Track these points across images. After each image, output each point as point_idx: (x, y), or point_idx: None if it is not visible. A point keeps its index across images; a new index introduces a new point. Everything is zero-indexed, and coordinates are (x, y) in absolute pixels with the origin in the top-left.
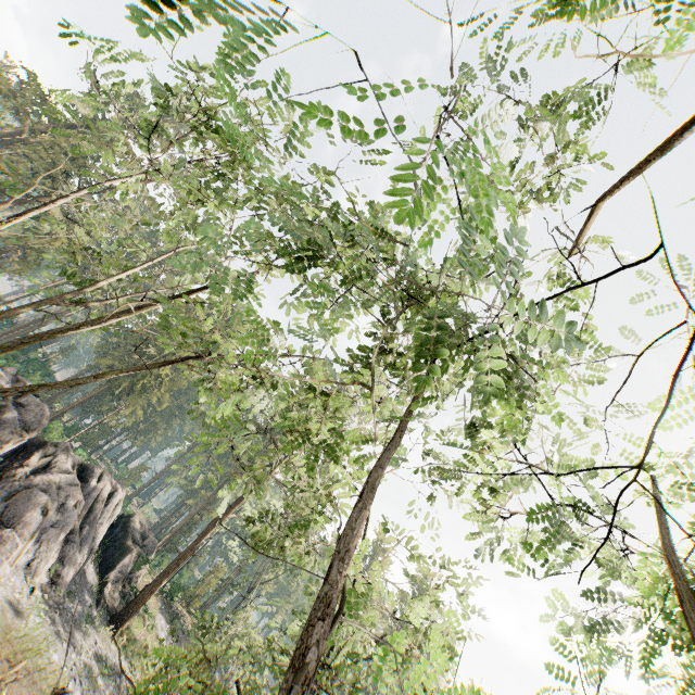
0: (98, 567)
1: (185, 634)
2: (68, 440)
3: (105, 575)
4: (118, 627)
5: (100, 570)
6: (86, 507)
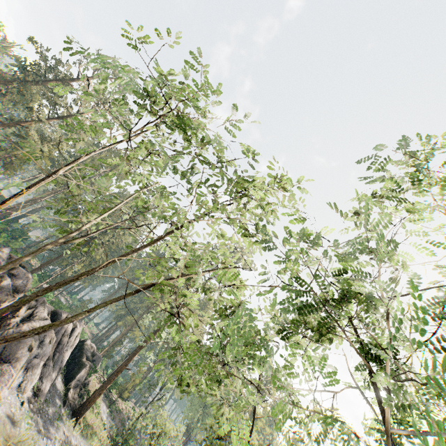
0: (63, 377)
1: (118, 413)
2: (40, 285)
3: (69, 383)
4: (78, 418)
5: (65, 380)
6: (56, 341)
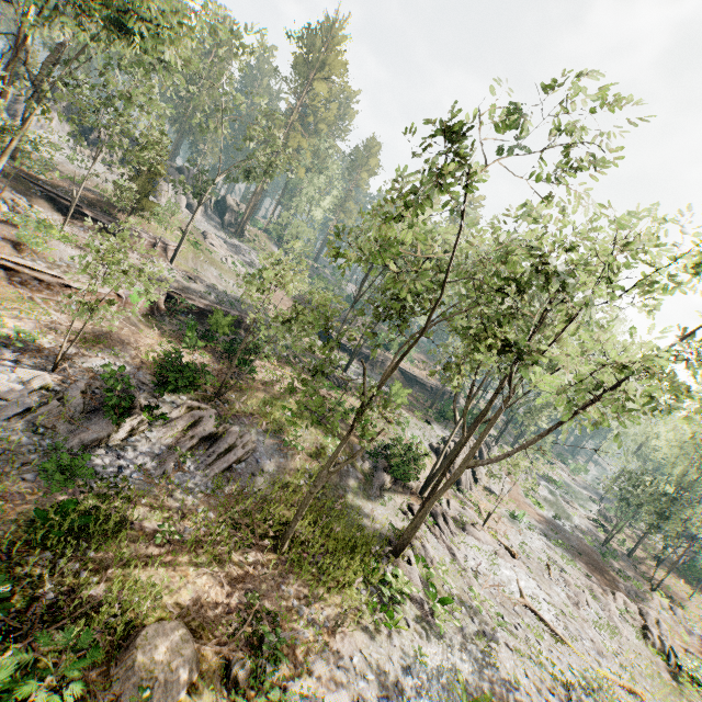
0: (219, 217)
1: None
2: None
3: (223, 219)
4: (238, 235)
5: (220, 218)
6: (189, 185)
